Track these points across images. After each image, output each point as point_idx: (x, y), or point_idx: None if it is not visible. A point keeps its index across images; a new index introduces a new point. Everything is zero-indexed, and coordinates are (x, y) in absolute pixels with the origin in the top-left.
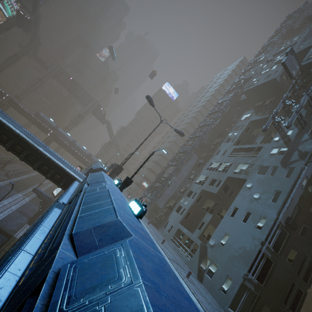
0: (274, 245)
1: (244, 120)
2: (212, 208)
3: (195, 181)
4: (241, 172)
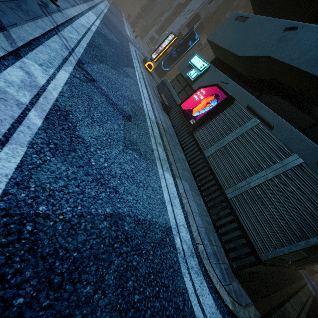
0: None
1: None
2: None
3: None
4: None
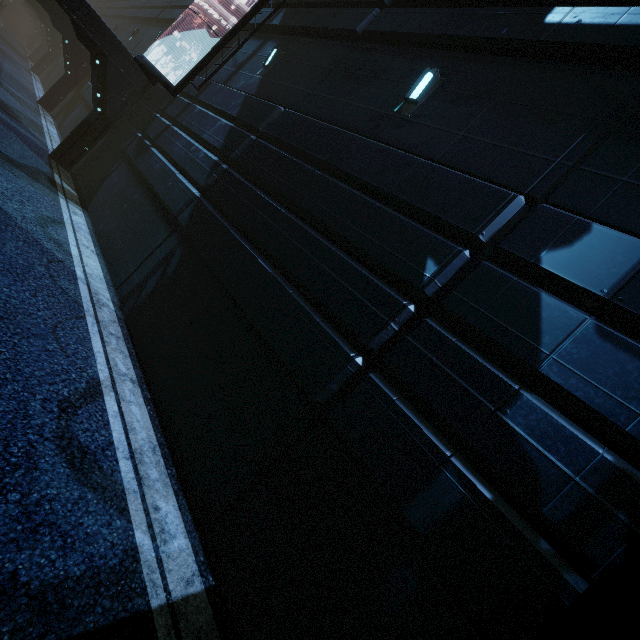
0: None
1: None
2: None
3: None
4: None
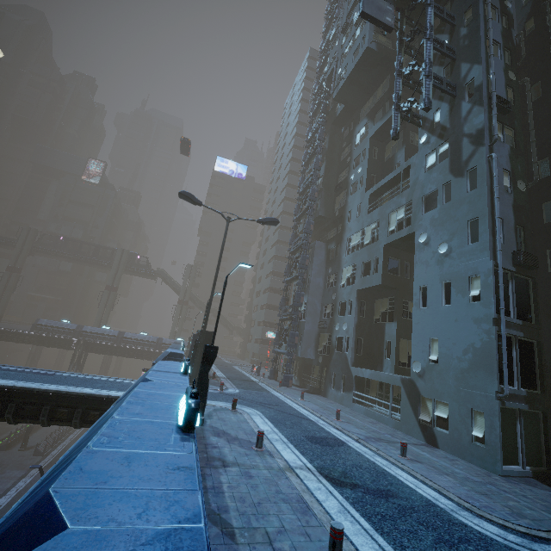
0: (518, 312)
1: (361, 141)
2: (389, 311)
3: (341, 283)
4: (400, 225)
